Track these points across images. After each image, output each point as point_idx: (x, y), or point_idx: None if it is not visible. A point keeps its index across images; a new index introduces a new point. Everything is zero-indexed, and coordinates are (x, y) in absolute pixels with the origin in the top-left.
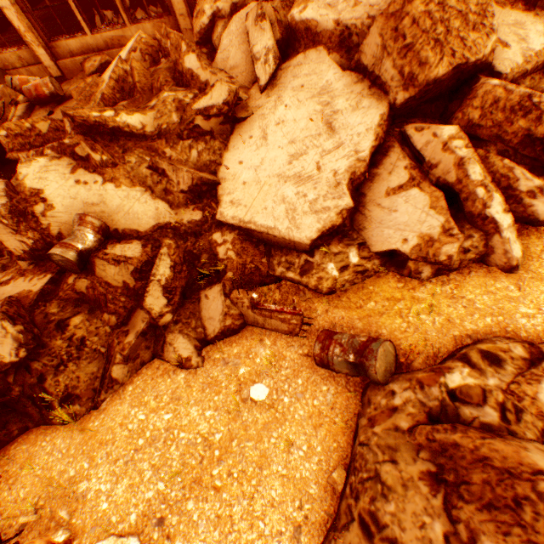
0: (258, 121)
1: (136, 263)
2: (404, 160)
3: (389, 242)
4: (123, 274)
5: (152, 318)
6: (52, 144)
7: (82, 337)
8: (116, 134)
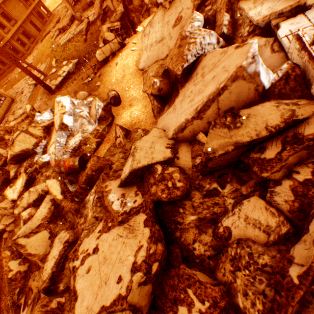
0: None
1: None
2: None
3: None
4: (139, 2)
5: (146, 6)
6: None
7: (133, 17)
8: None
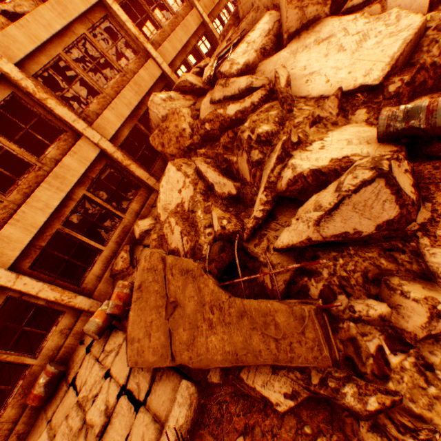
0: (294, 82)
1: (437, 95)
2: (363, 10)
3: (422, 4)
4: None
5: None
6: (275, 159)
7: None
8: (272, 140)
